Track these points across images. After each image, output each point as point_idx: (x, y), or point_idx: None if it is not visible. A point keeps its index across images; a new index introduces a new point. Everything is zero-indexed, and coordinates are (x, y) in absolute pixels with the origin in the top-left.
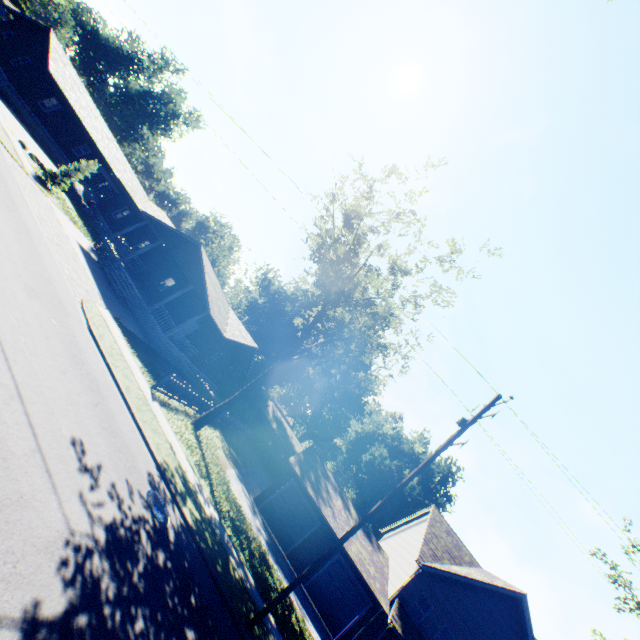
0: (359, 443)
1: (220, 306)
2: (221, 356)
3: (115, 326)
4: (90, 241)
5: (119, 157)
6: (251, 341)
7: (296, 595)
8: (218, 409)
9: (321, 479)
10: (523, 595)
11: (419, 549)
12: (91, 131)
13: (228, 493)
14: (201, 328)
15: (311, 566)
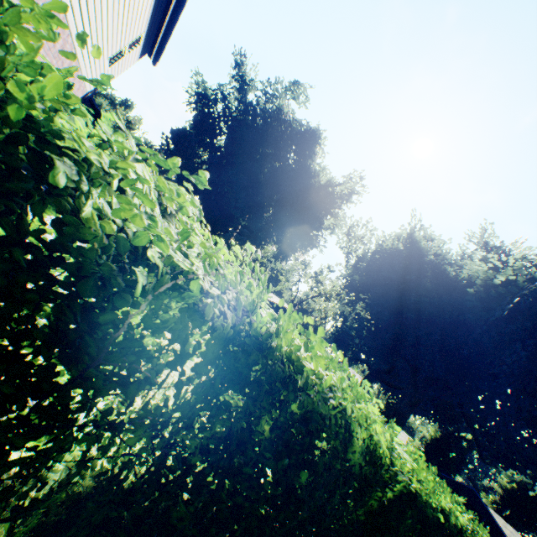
0: None
1: None
2: None
3: None
4: None
5: None
6: None
7: None
8: None
9: None
10: None
11: None
12: None
13: None
14: None
15: None
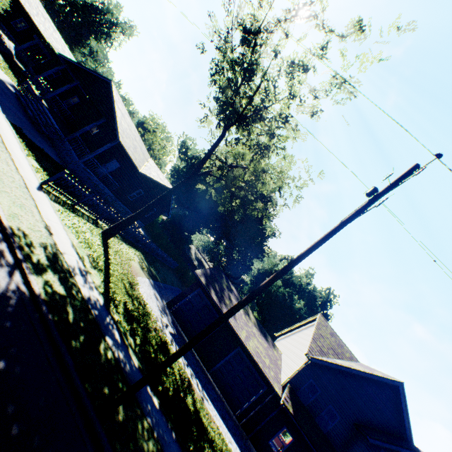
0: (260, 277)
1: (136, 146)
2: (142, 195)
3: (6, 125)
4: (13, 82)
5: (57, 38)
6: (168, 184)
7: (198, 380)
8: (125, 221)
9: (225, 290)
10: (400, 384)
11: (308, 346)
12: (23, 2)
13: (131, 290)
14: (121, 167)
15: (186, 344)
